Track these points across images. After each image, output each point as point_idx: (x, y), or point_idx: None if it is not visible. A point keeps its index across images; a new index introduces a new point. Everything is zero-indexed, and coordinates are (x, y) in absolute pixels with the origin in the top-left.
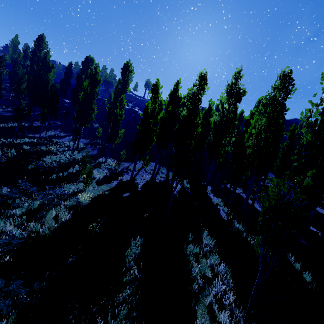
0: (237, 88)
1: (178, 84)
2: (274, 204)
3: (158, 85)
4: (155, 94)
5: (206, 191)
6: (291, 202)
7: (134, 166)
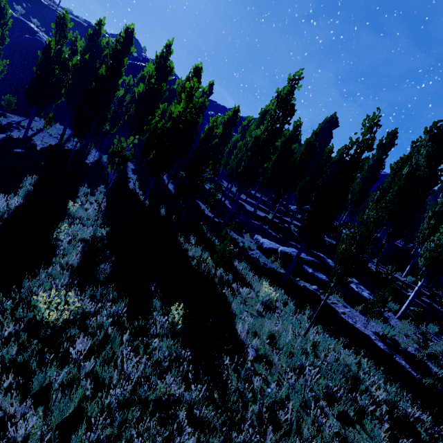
0: (165, 64)
1: (101, 26)
2: (117, 149)
3: (67, 20)
4: (62, 32)
5: (127, 169)
6: (123, 147)
7: (30, 121)
